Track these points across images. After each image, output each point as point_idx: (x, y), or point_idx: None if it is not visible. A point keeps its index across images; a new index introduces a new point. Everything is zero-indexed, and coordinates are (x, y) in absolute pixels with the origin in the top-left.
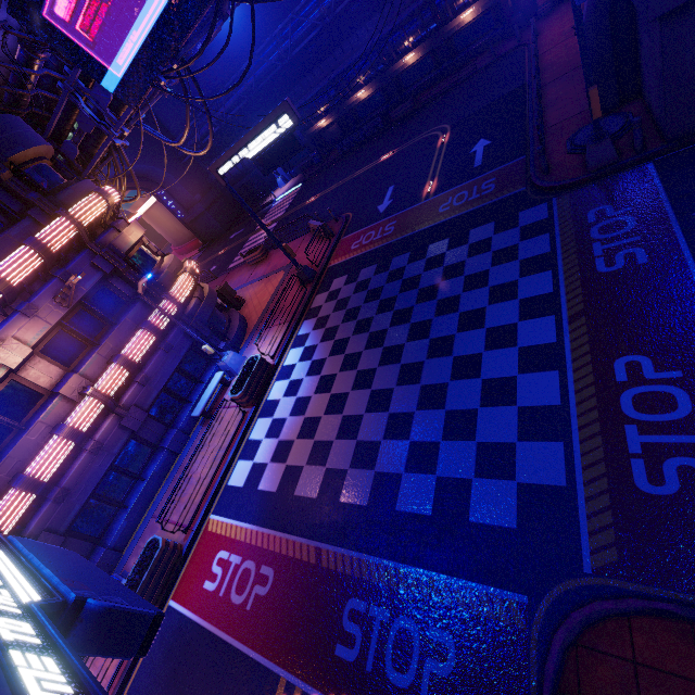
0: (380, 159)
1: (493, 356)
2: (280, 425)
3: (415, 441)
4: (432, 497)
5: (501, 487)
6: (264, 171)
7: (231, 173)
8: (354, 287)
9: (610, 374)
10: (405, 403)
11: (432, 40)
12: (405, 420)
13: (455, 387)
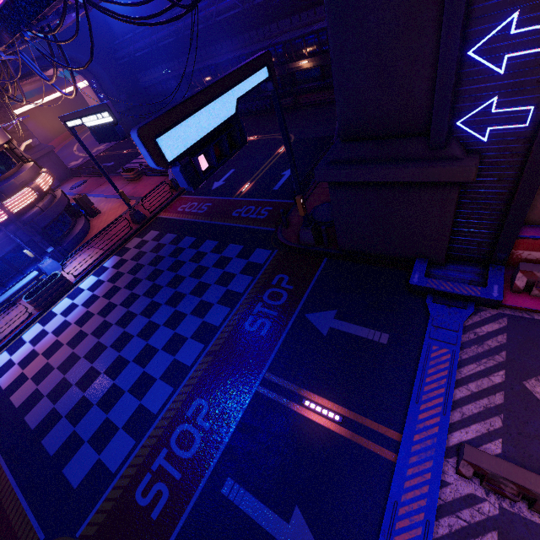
0: (248, 137)
1: (161, 356)
2: (42, 336)
3: (85, 396)
4: (61, 444)
5: (91, 456)
6: (98, 139)
7: (157, 88)
8: (154, 246)
9: (188, 407)
10: (103, 363)
11: (322, 58)
12: (93, 377)
13: (130, 367)
